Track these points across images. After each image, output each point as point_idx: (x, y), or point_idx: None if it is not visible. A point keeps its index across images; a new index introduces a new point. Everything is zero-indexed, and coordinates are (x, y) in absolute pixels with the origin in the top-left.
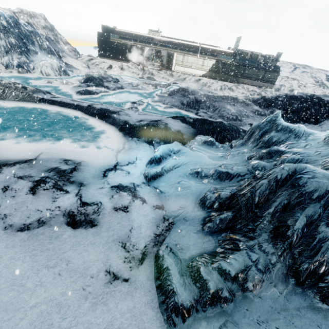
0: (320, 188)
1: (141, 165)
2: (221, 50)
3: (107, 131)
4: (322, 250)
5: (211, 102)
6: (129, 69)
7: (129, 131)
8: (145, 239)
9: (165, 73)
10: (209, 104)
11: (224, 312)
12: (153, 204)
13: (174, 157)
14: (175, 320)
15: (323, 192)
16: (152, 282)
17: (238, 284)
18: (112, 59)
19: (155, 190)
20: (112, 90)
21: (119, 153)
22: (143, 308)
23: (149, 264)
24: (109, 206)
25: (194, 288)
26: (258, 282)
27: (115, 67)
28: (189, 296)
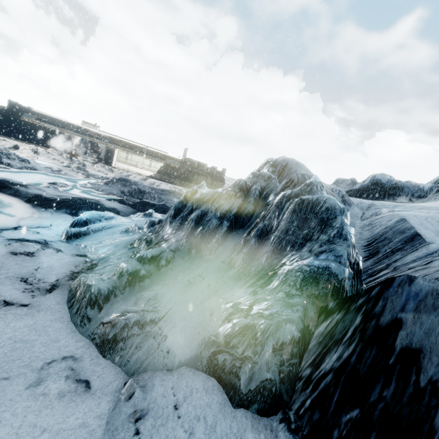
0: (208, 195)
1: (58, 230)
2: (169, 155)
3: (4, 201)
4: (208, 225)
5: (157, 194)
6: (49, 155)
7: (43, 203)
8: (58, 275)
9: (102, 167)
10: (155, 196)
11: (142, 289)
12: (72, 253)
13: (105, 222)
14: (91, 314)
15: (210, 197)
16: (64, 306)
17: (155, 266)
18: (20, 140)
19: (77, 246)
20: (17, 168)
21: (23, 220)
22: (48, 323)
23: (62, 293)
24: (3, 251)
25: (114, 279)
26: (171, 259)
27: (24, 149)
28: (108, 285)
